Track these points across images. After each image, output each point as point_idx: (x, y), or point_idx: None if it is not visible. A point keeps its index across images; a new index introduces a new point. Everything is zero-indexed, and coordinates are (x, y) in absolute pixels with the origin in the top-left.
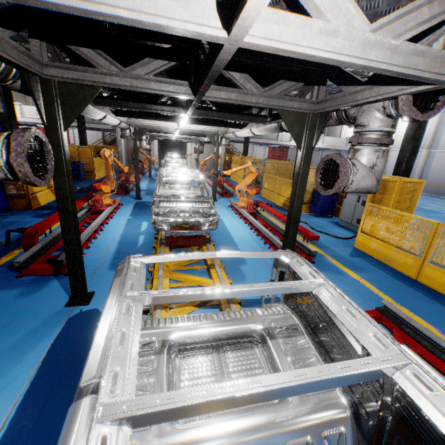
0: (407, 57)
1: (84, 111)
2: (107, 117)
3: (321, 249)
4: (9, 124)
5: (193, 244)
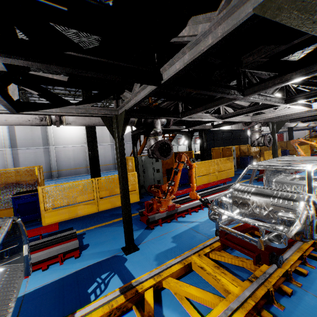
0: None
1: (285, 125)
2: (297, 124)
3: None
4: None
5: None
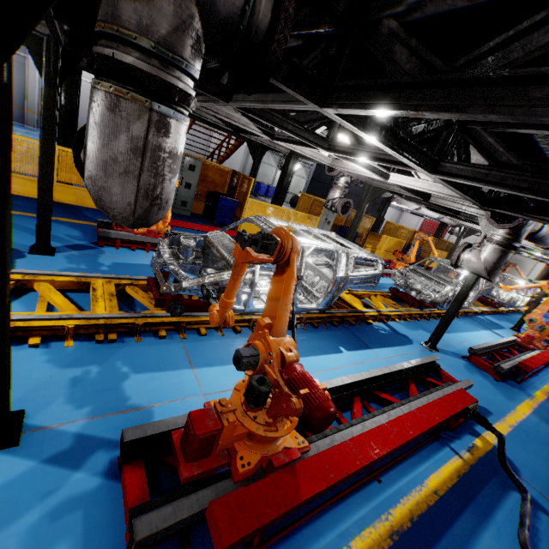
0: (451, 191)
1: (398, 201)
2: (422, 209)
3: (543, 400)
4: (383, 206)
5: (406, 300)
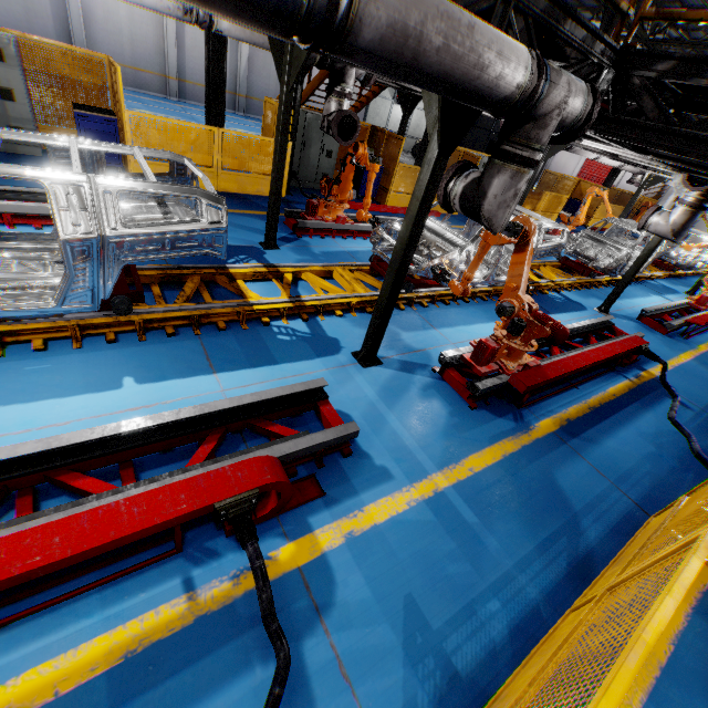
0: None
1: (575, 152)
2: (601, 158)
3: (705, 351)
4: None
5: (577, 269)
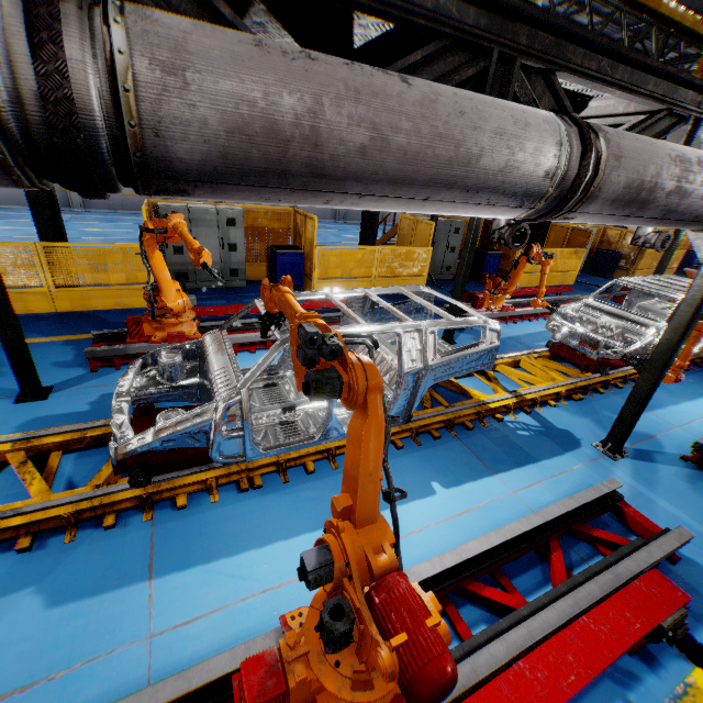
0: None
1: None
2: None
3: None
4: None
5: None
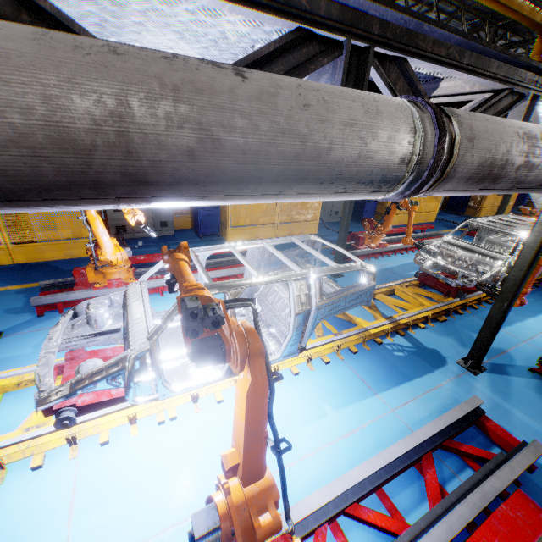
0: None
1: None
2: None
3: None
4: None
5: None
